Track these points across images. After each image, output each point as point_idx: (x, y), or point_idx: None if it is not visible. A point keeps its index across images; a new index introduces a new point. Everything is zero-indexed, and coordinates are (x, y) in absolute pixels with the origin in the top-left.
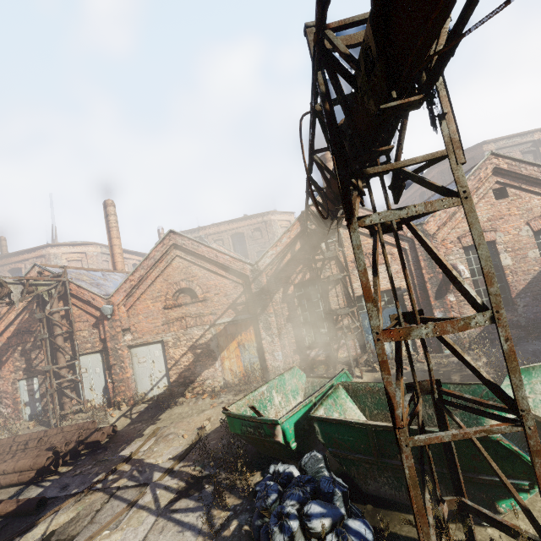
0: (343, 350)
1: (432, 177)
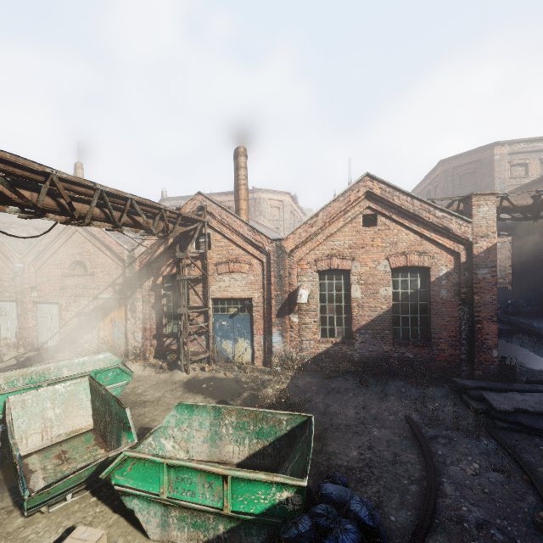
0: (193, 344)
1: (437, 176)
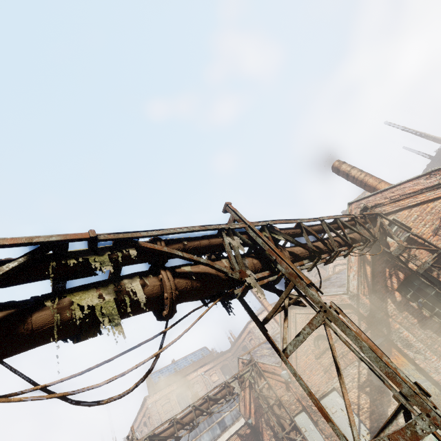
0: None
1: None
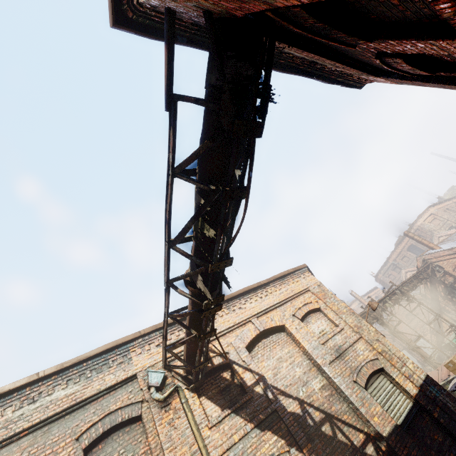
0: None
1: None
